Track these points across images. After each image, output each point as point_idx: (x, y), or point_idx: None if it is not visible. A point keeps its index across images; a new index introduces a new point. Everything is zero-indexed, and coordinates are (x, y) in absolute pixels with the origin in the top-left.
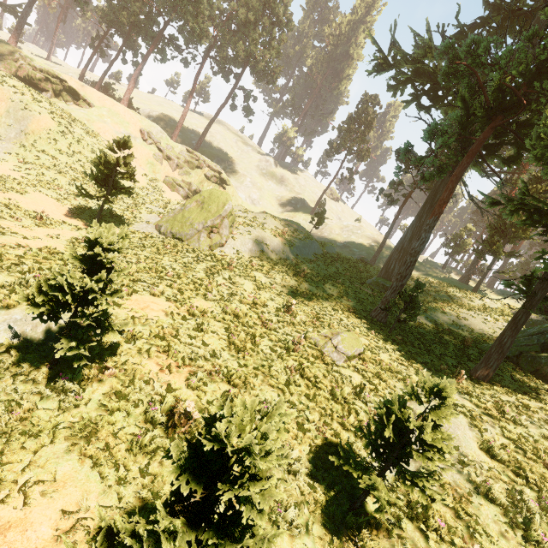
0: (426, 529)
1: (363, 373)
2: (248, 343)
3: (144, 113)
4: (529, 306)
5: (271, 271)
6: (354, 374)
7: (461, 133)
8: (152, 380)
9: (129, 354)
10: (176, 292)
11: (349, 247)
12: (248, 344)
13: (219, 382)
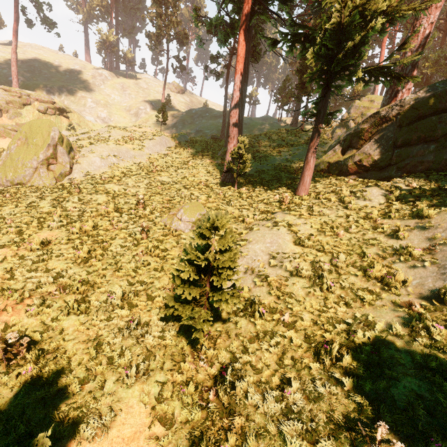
0: (255, 320)
1: None
2: (98, 250)
3: None
4: (318, 125)
5: (123, 178)
6: None
7: None
8: None
9: None
10: (14, 236)
11: (202, 130)
12: (97, 251)
13: (66, 297)
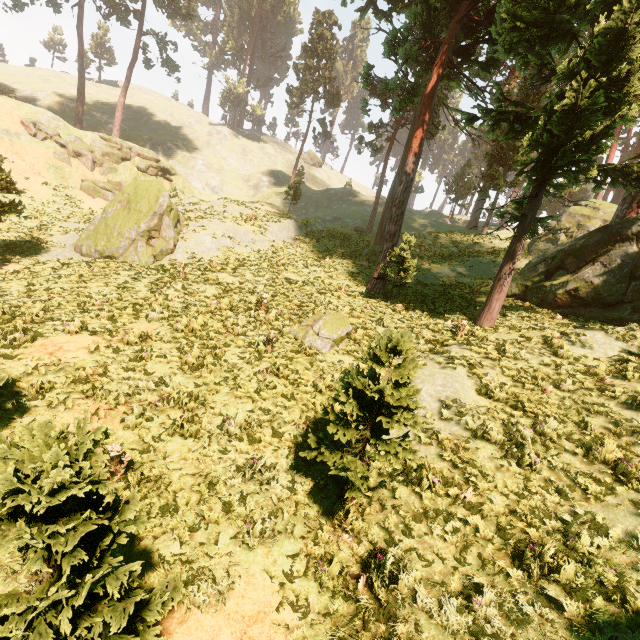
0: (421, 490)
1: (354, 354)
2: (209, 358)
3: (24, 97)
4: (521, 233)
5: (239, 268)
6: (344, 358)
7: (424, 37)
8: (72, 434)
9: (36, 413)
10: (105, 322)
11: (341, 218)
12: (208, 359)
13: (170, 411)
